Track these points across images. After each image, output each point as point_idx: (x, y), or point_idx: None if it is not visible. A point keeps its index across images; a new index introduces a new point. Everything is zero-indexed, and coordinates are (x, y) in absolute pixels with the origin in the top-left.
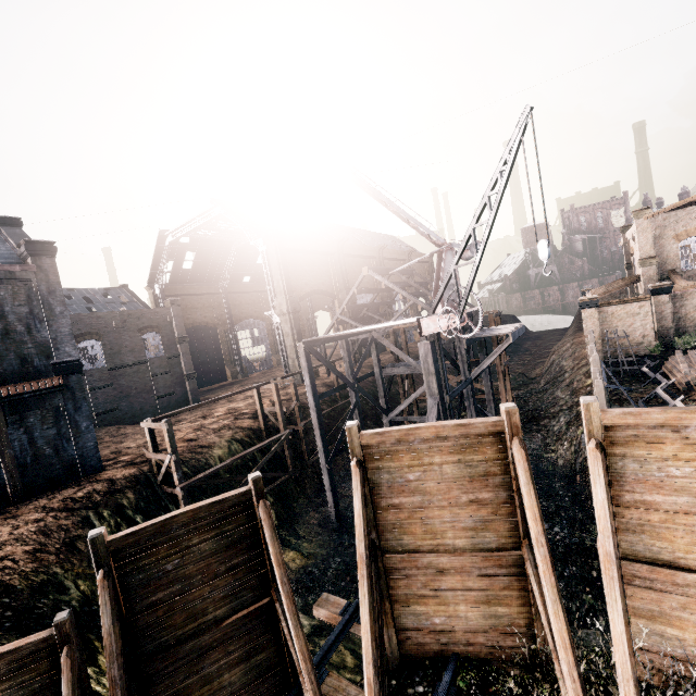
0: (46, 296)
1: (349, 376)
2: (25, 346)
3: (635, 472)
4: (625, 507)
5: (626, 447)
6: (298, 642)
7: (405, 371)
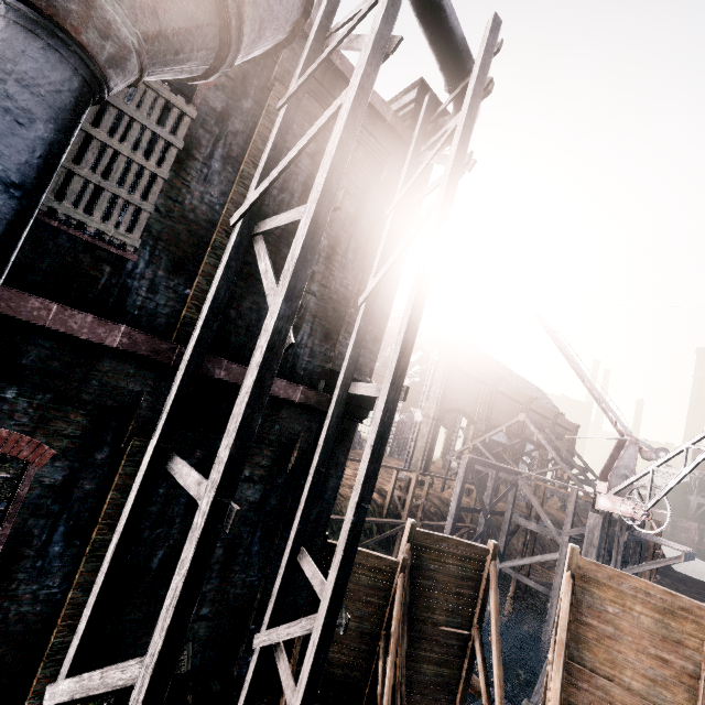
0: None
1: (486, 505)
2: None
3: None
4: None
5: None
6: (498, 671)
7: (537, 529)
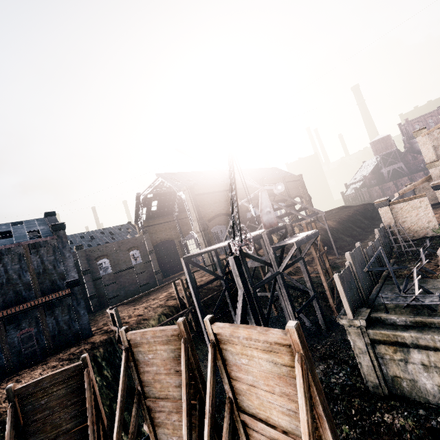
0: (61, 249)
1: (220, 272)
2: (53, 275)
3: (232, 359)
4: (234, 379)
5: (225, 345)
6: None
7: (258, 264)
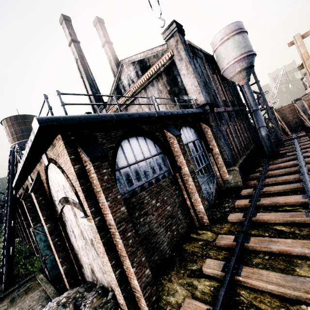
0: None
1: None
2: None
3: (309, 103)
4: (309, 107)
5: (308, 100)
6: None
7: None
